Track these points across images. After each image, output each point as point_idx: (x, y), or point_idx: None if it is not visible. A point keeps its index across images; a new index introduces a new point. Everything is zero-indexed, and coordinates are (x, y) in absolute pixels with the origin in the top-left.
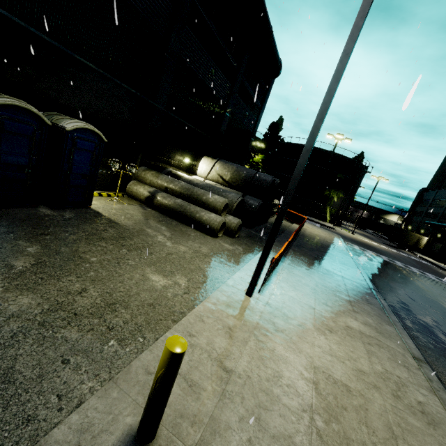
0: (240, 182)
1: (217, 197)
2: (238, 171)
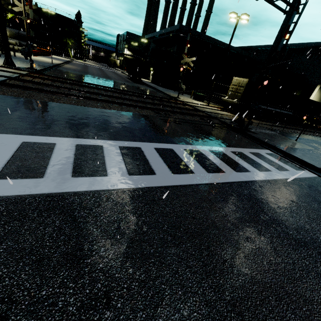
0: (14, 35)
1: (12, 41)
2: (11, 31)
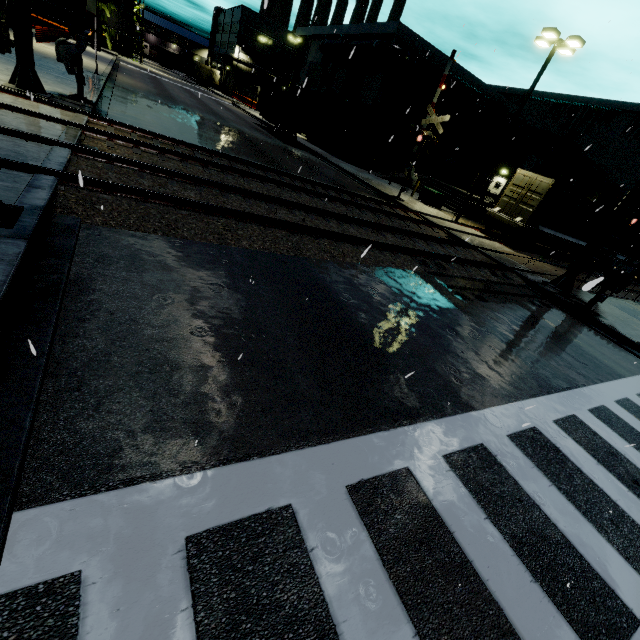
0: None
1: None
2: None
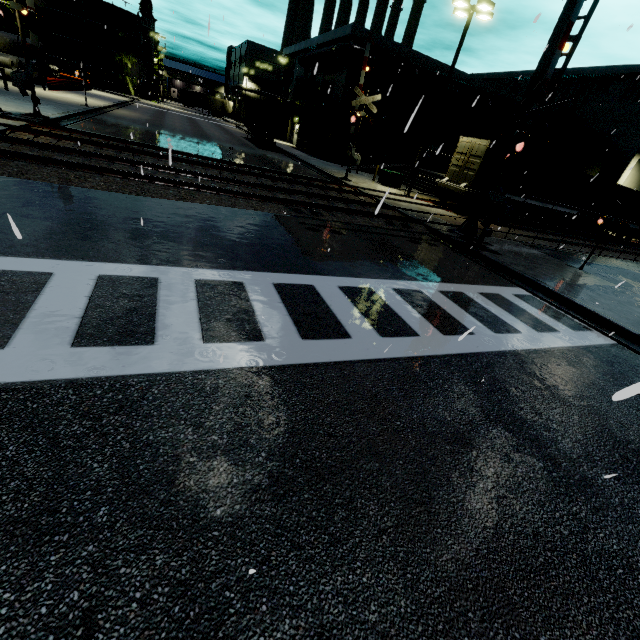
0: (9, 47)
1: (3, 58)
2: (2, 36)
